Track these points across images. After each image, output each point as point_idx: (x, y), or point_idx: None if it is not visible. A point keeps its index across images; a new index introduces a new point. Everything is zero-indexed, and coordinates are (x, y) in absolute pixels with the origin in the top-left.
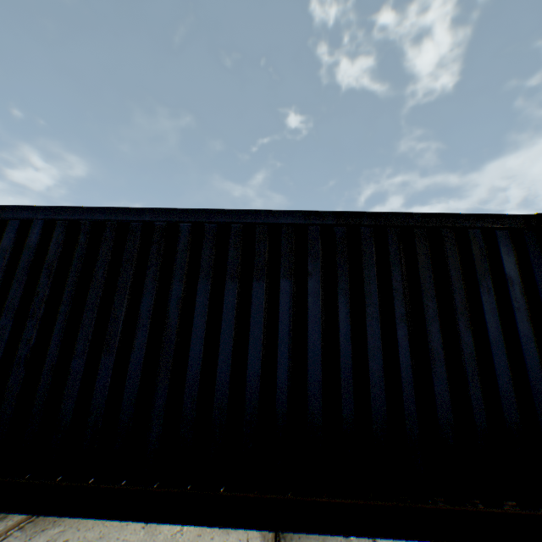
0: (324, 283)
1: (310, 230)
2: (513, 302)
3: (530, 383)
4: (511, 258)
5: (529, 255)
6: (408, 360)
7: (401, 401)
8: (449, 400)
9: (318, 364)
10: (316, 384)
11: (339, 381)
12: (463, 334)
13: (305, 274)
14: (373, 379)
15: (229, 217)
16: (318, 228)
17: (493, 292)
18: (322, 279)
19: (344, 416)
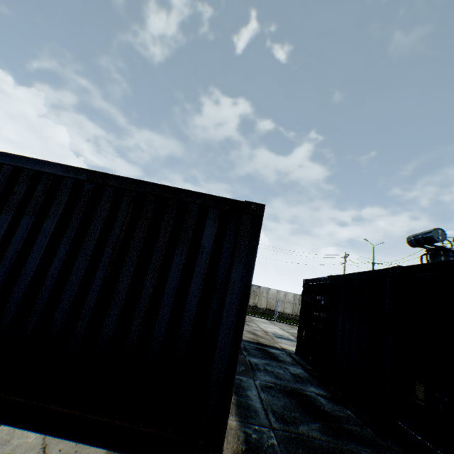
0: (59, 225)
1: (65, 181)
2: (197, 267)
3: (180, 330)
4: (212, 232)
5: (227, 232)
6: (95, 296)
7: (75, 327)
8: (112, 333)
9: (24, 287)
10: (16, 302)
11: (34, 303)
12: (147, 284)
13: (46, 216)
14: (62, 306)
15: (5, 159)
16: (72, 180)
17: (185, 256)
18: (58, 222)
19: (26, 330)
